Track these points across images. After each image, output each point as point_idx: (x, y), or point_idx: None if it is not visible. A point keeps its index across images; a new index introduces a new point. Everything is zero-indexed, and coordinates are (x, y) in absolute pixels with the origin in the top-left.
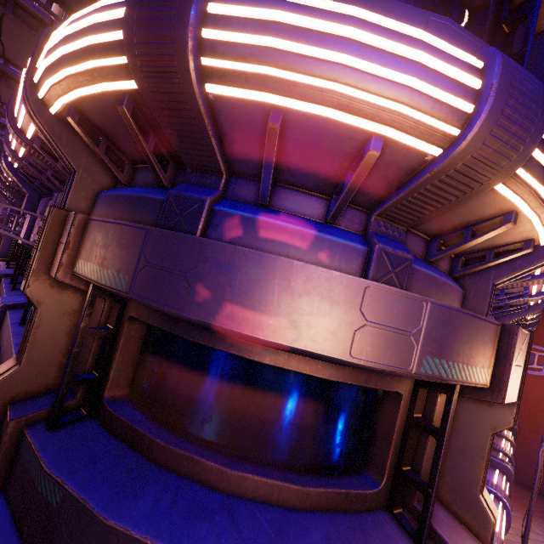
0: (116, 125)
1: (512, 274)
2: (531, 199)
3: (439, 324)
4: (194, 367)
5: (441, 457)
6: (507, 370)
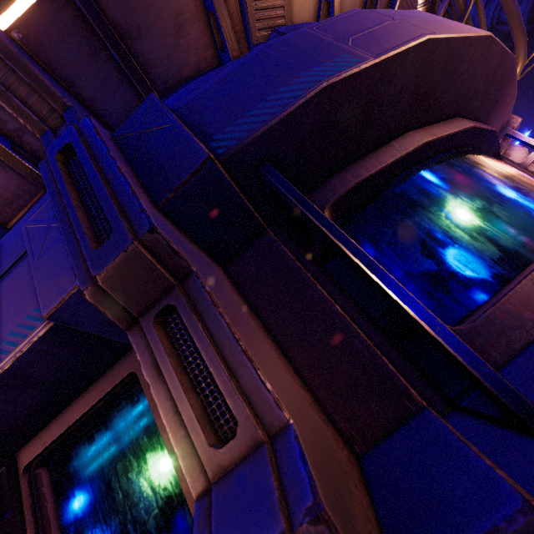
0: (154, 3)
1: None
2: None
3: None
4: (446, 189)
5: None
6: None
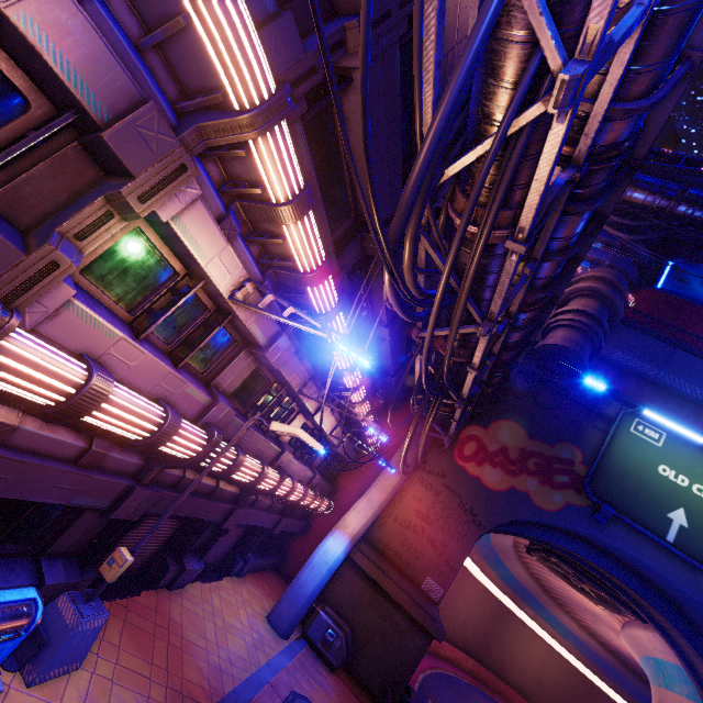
0: None
1: (210, 122)
2: (193, 1)
3: (60, 8)
4: None
5: (20, 144)
6: (123, 120)
